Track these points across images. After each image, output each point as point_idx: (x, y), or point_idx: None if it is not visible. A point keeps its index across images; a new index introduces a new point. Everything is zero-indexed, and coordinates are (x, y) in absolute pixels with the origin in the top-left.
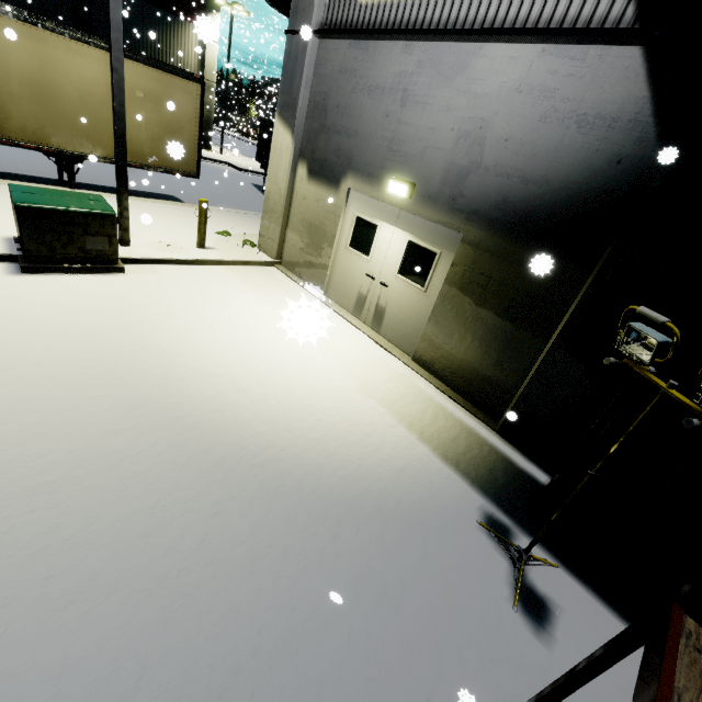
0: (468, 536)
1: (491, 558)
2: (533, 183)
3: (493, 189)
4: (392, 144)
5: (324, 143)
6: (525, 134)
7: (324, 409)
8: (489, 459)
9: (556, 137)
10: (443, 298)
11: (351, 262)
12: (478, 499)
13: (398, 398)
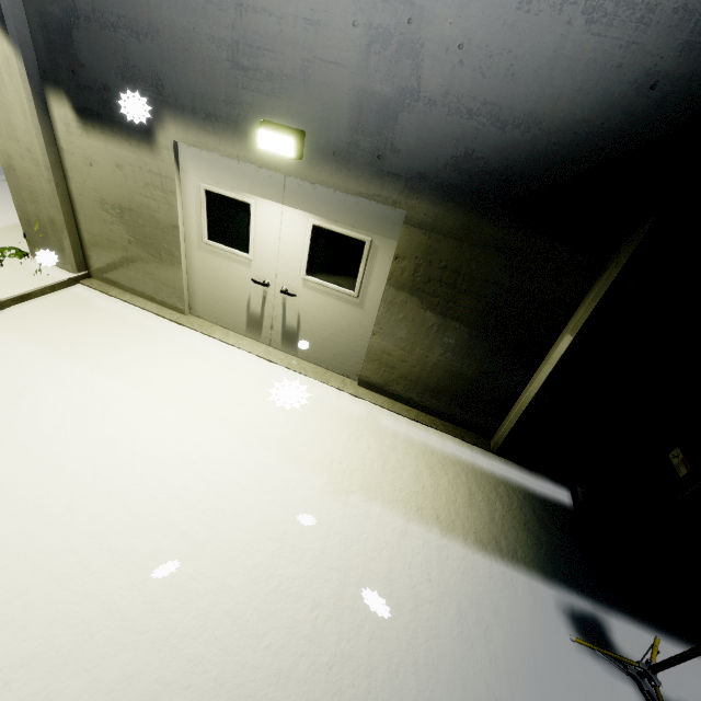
0: (583, 680)
1: (619, 697)
2: (514, 125)
3: (446, 136)
4: (237, 53)
5: (87, 51)
6: (495, 34)
7: (308, 574)
8: (515, 506)
9: (550, 41)
10: (390, 305)
11: (220, 264)
12: (548, 593)
13: (381, 469)
